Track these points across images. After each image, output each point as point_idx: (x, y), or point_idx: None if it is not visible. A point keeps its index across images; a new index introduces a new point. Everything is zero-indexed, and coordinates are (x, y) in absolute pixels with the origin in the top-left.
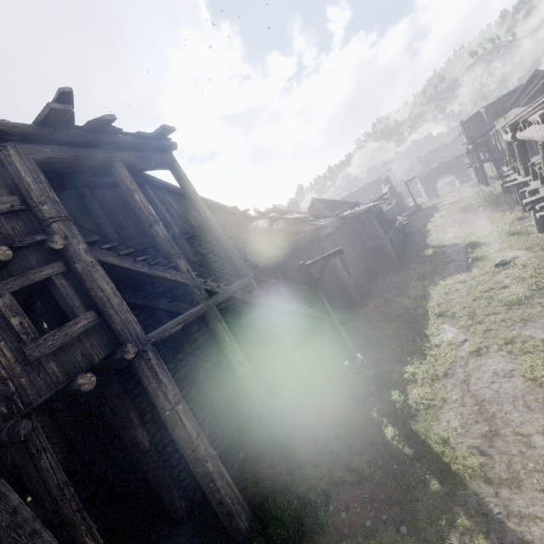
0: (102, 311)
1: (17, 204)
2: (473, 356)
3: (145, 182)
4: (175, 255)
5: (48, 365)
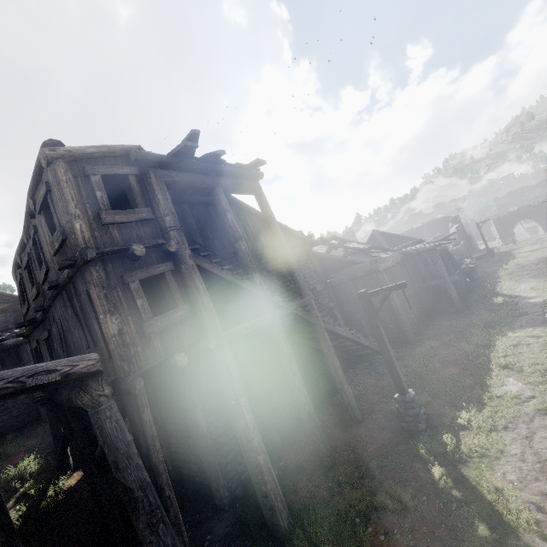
0: (194, 306)
1: (149, 214)
2: (539, 414)
3: (230, 203)
4: (252, 268)
5: (155, 340)
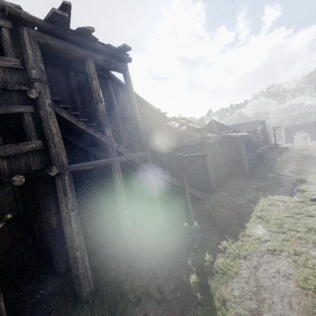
0: (46, 142)
1: (18, 64)
2: (268, 253)
3: (109, 77)
4: (105, 124)
5: (1, 162)
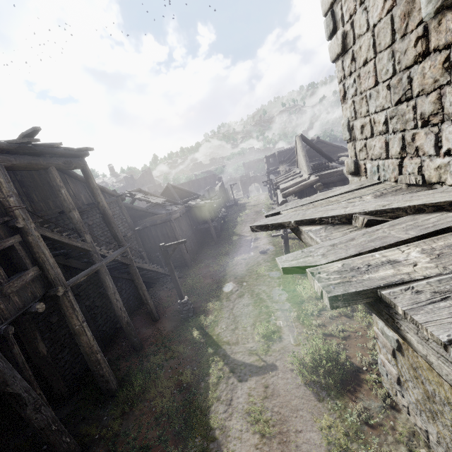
0: (42, 266)
1: None
2: (238, 297)
3: None
4: (84, 231)
5: (13, 297)
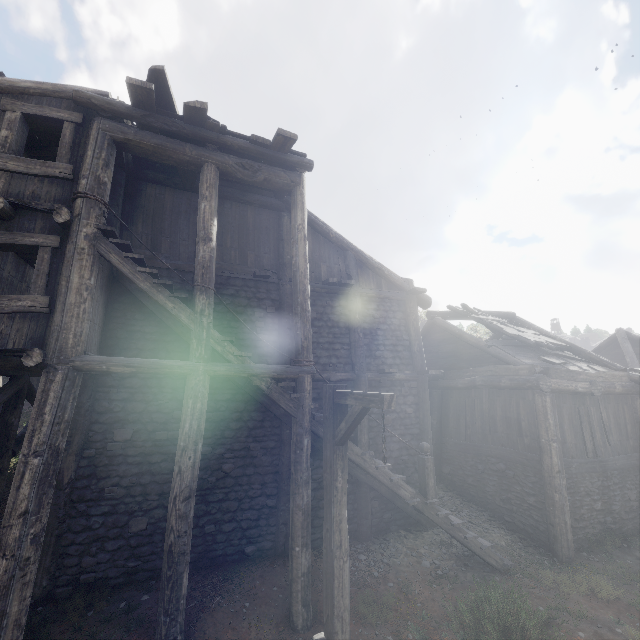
0: (55, 302)
1: (67, 172)
2: None
3: (288, 209)
4: (199, 286)
5: None
